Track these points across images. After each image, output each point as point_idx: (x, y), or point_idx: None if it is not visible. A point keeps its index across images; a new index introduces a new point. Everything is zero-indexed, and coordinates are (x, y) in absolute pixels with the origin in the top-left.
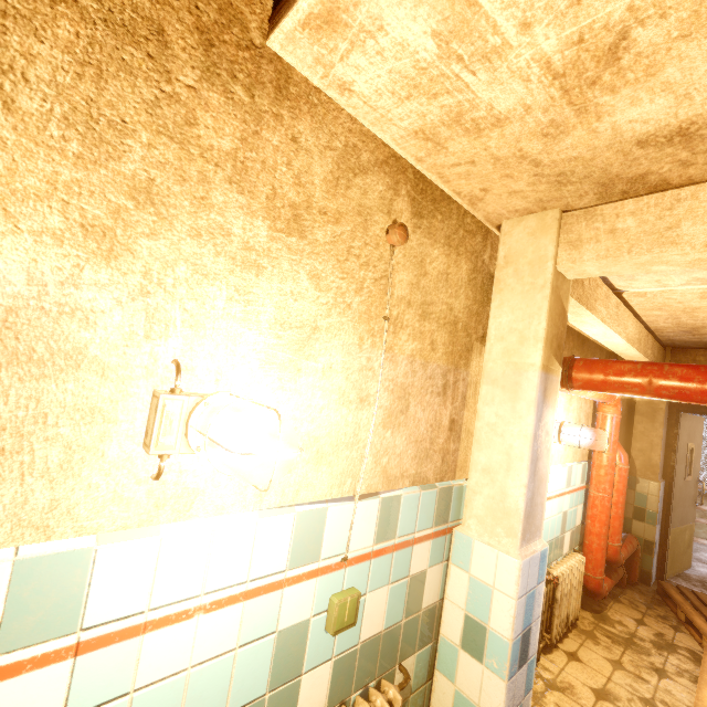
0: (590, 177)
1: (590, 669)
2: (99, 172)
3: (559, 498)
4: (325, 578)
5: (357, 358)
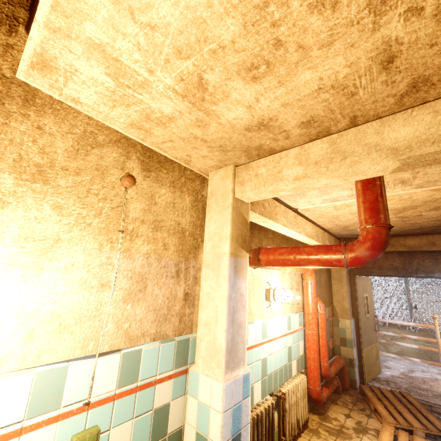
0: (236, 147)
1: None
2: None
3: (283, 338)
4: (66, 421)
5: (97, 257)
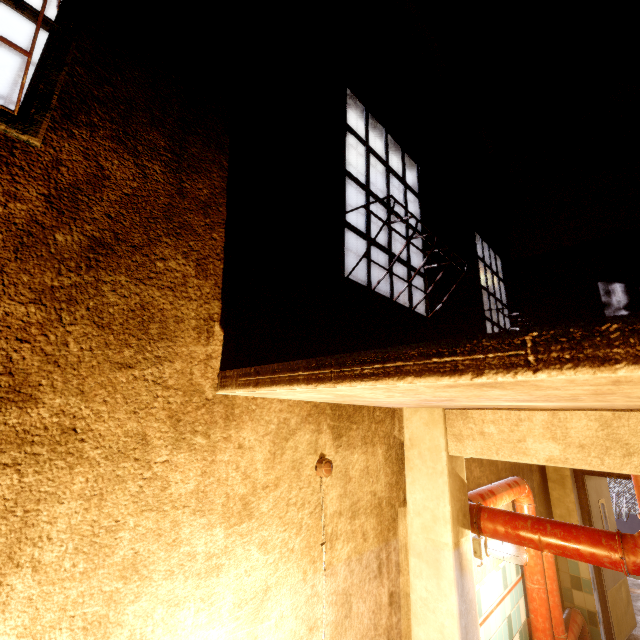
0: (457, 406)
1: None
2: (98, 574)
3: (500, 605)
4: None
5: (303, 592)
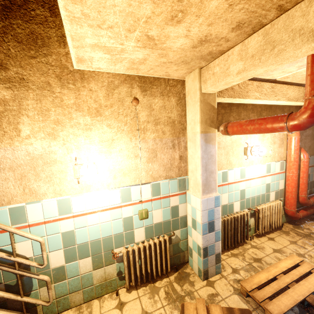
0: (193, 59)
1: (277, 243)
2: (47, 122)
3: (261, 178)
4: (135, 206)
5: (130, 144)
